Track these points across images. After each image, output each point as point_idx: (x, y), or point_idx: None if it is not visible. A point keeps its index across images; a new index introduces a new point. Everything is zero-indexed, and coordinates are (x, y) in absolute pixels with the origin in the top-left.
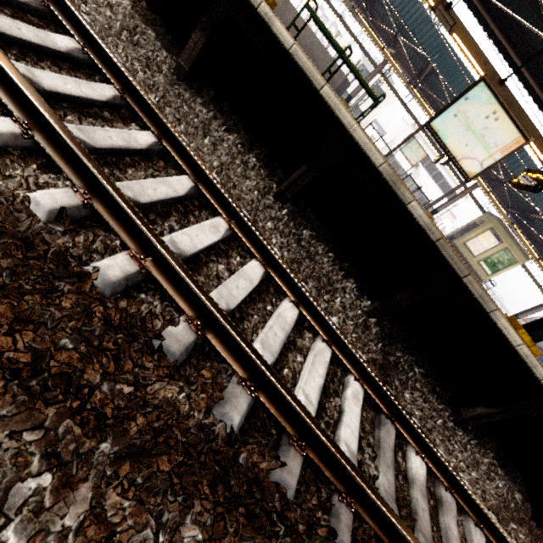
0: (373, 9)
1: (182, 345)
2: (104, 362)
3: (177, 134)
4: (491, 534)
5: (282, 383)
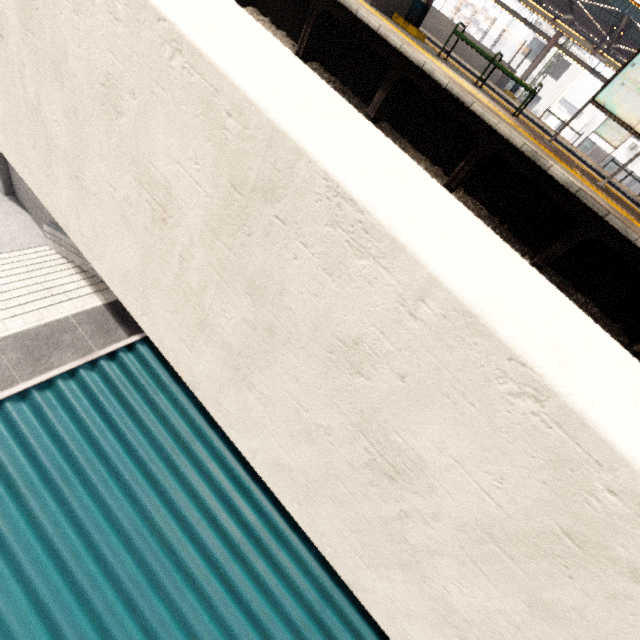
0: None
1: None
2: None
3: None
4: None
5: None
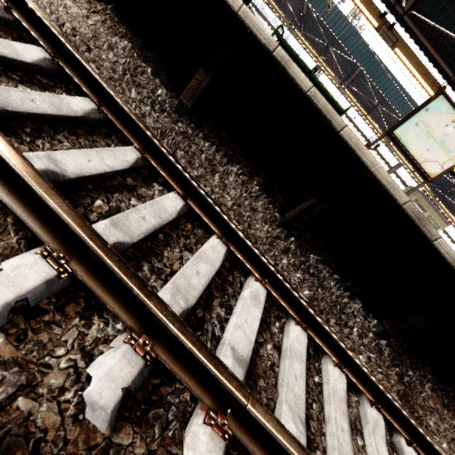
0: (306, 25)
1: None
2: None
3: (204, 193)
4: None
5: None
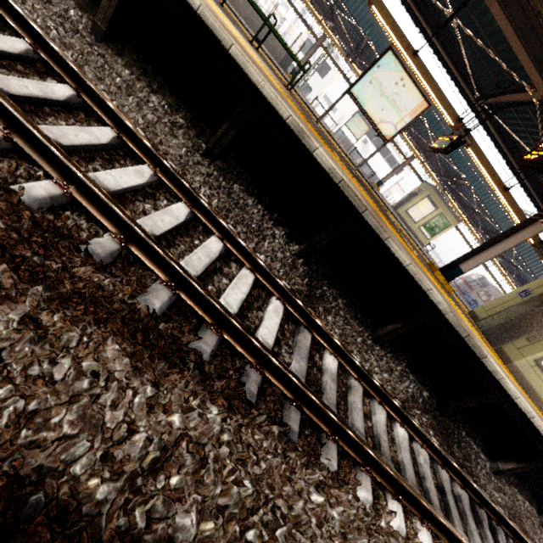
0: None
1: (107, 250)
2: (35, 247)
3: (95, 88)
4: (392, 410)
5: (198, 282)
